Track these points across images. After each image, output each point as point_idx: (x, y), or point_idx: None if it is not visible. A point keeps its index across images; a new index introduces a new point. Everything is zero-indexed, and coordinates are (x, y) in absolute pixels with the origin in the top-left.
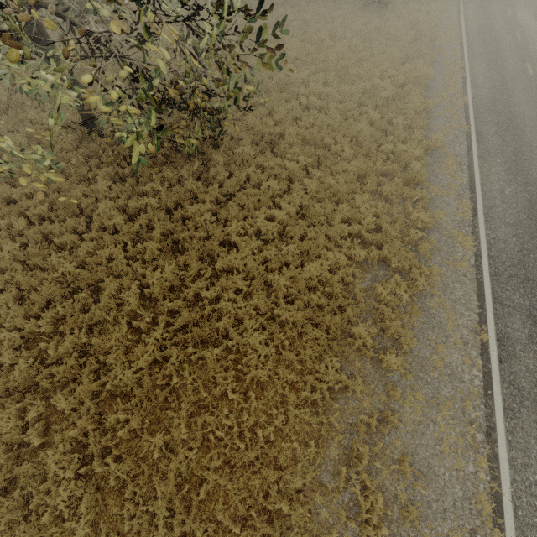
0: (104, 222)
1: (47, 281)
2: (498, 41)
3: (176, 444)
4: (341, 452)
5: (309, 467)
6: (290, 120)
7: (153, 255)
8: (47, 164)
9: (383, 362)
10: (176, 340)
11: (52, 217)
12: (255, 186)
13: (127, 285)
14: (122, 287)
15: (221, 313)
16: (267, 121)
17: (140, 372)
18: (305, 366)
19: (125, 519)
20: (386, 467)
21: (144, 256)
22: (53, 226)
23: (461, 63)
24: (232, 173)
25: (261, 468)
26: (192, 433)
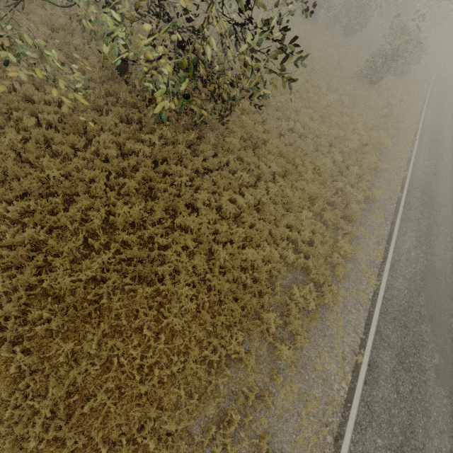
0: (100, 149)
1: (31, 176)
2: (441, 143)
3: (82, 355)
4: (216, 413)
5: (186, 416)
6: (276, 134)
7: (129, 191)
8: (77, 86)
9: (277, 350)
10: (119, 267)
11: (58, 127)
12: (230, 171)
13: (97, 207)
14: (92, 206)
15: (164, 260)
16: (258, 127)
17: (78, 282)
18: (215, 329)
19: (9, 407)
20: (248, 439)
21: (121, 189)
22: (56, 135)
23: (412, 147)
24: (217, 154)
25: (145, 403)
26: (100, 351)
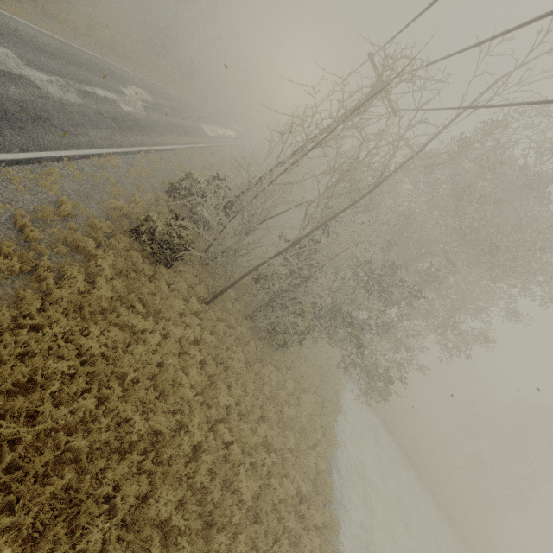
0: None
1: None
2: (196, 110)
3: None
4: None
5: None
6: None
7: None
8: None
9: None
10: None
11: None
12: None
13: None
14: None
15: None
16: None
17: None
18: None
19: None
20: None
21: None
22: None
23: (170, 88)
24: None
25: None
26: None
